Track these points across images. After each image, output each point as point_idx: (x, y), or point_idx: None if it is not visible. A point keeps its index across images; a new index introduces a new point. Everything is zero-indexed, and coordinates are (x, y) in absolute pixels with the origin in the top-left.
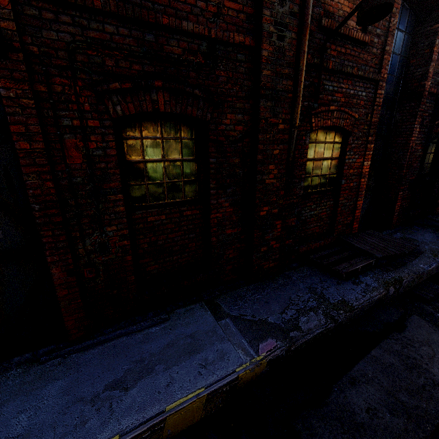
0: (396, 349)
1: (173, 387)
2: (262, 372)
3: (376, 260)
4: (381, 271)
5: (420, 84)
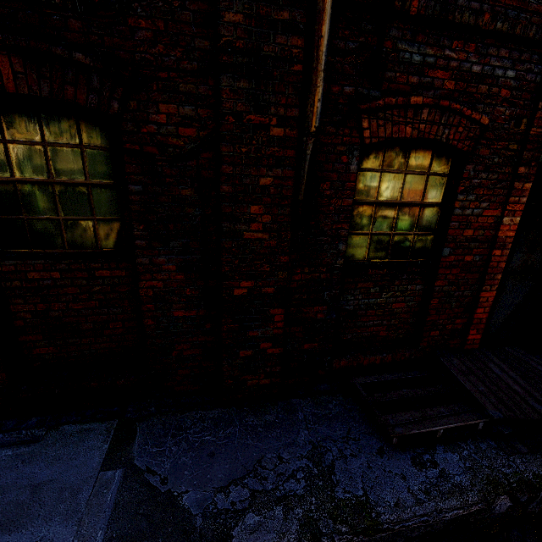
0: None
1: None
2: None
3: (491, 421)
4: (495, 447)
5: None
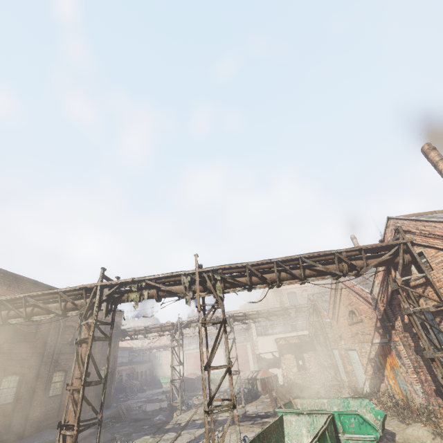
0: None
1: None
2: None
3: None
4: None
5: (94, 350)
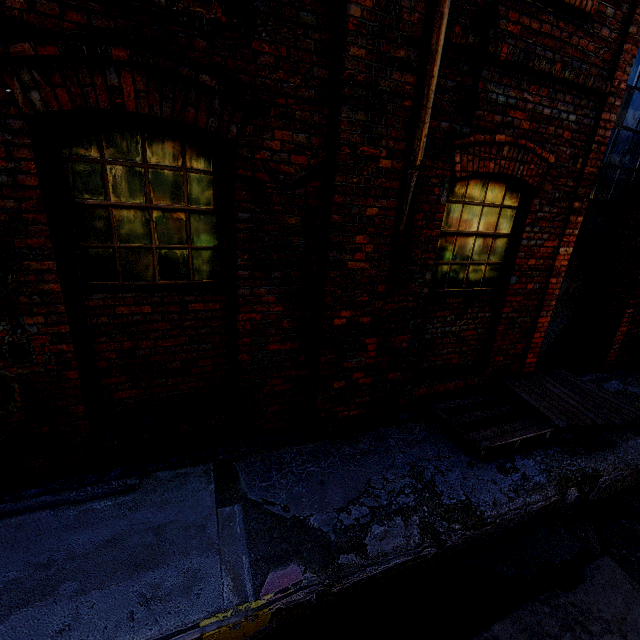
0: (547, 630)
1: (66, 639)
2: (260, 630)
3: (556, 430)
4: (560, 452)
5: None
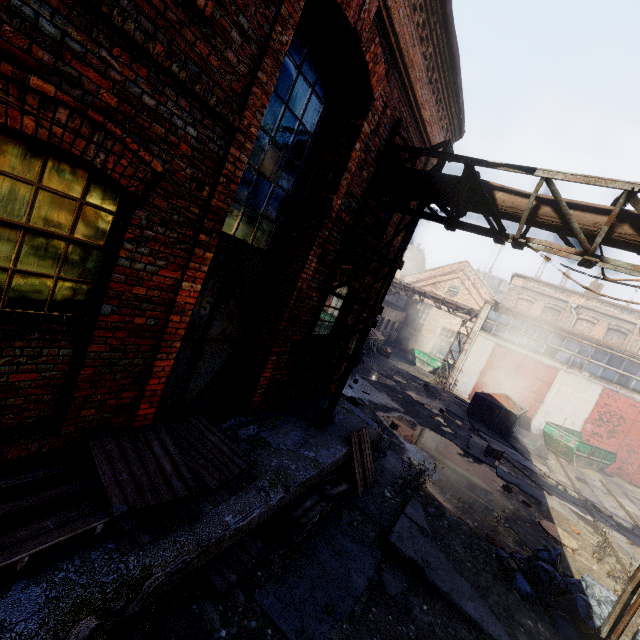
0: None
1: None
2: None
3: (118, 517)
4: (112, 550)
5: (328, 197)
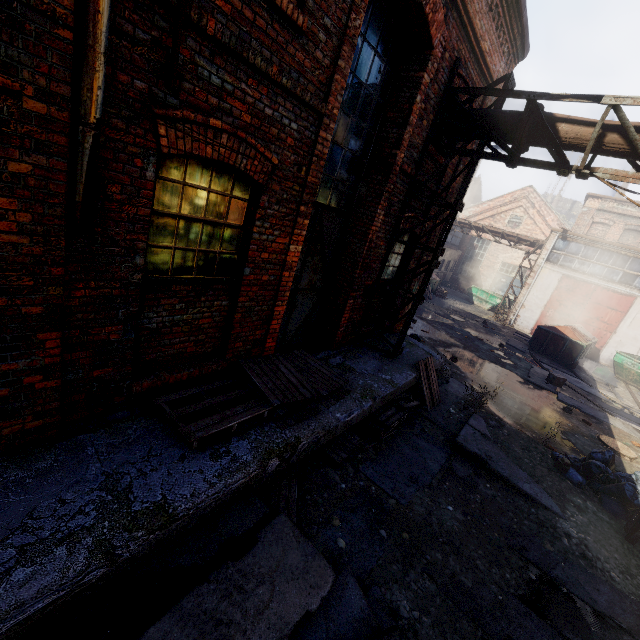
0: (206, 608)
1: None
2: None
3: (274, 408)
4: (275, 427)
5: (392, 152)
